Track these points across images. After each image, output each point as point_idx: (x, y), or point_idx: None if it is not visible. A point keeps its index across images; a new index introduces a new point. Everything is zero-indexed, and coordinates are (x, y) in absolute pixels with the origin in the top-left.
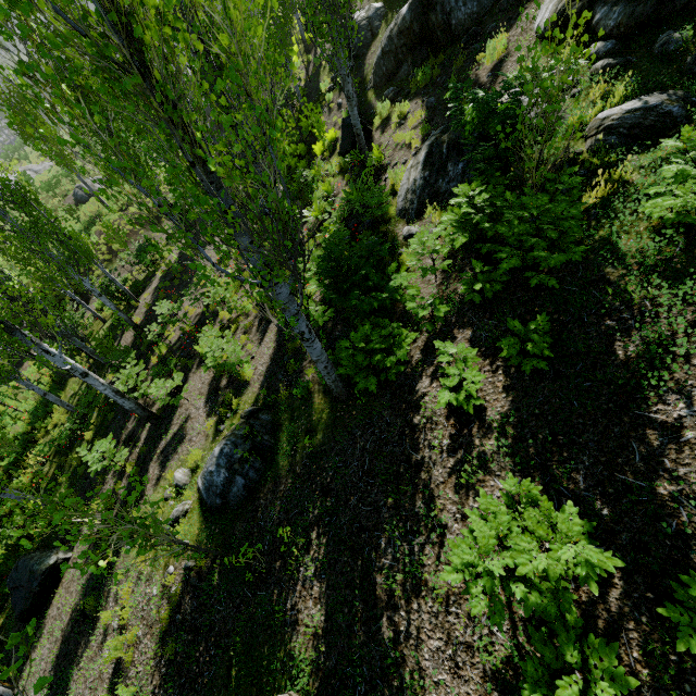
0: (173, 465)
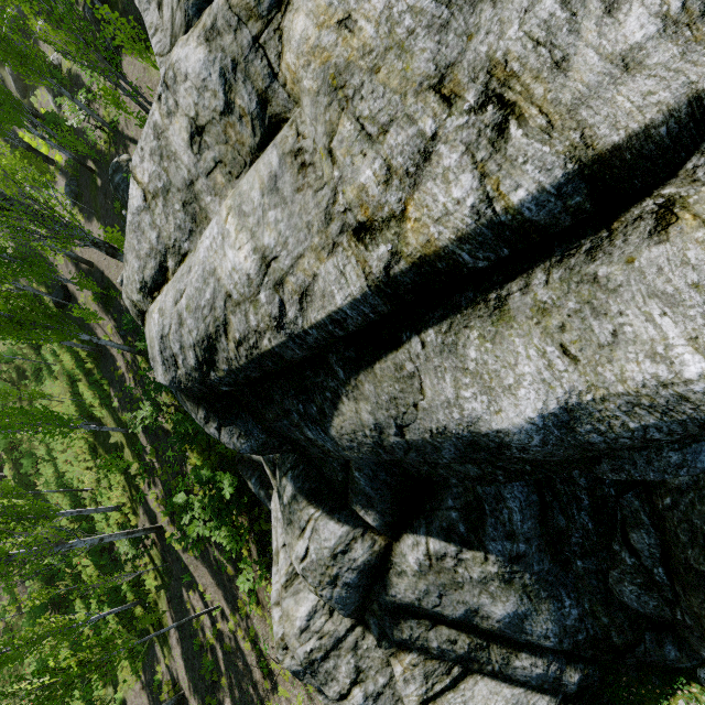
0: None
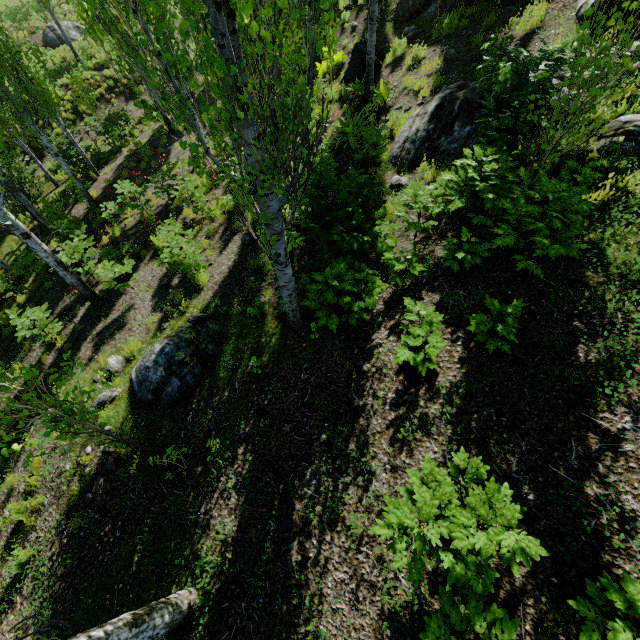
0: (107, 350)
